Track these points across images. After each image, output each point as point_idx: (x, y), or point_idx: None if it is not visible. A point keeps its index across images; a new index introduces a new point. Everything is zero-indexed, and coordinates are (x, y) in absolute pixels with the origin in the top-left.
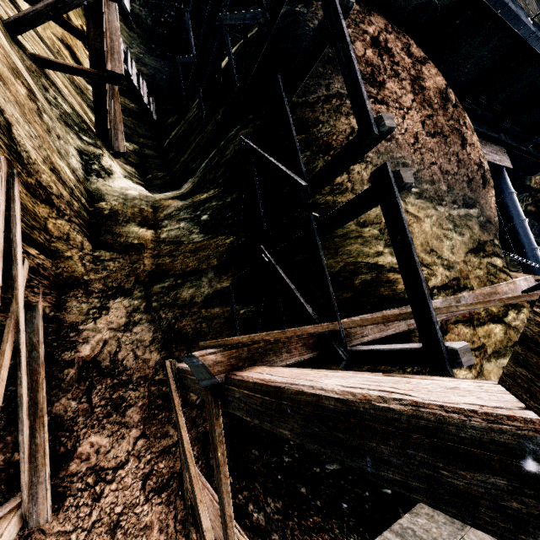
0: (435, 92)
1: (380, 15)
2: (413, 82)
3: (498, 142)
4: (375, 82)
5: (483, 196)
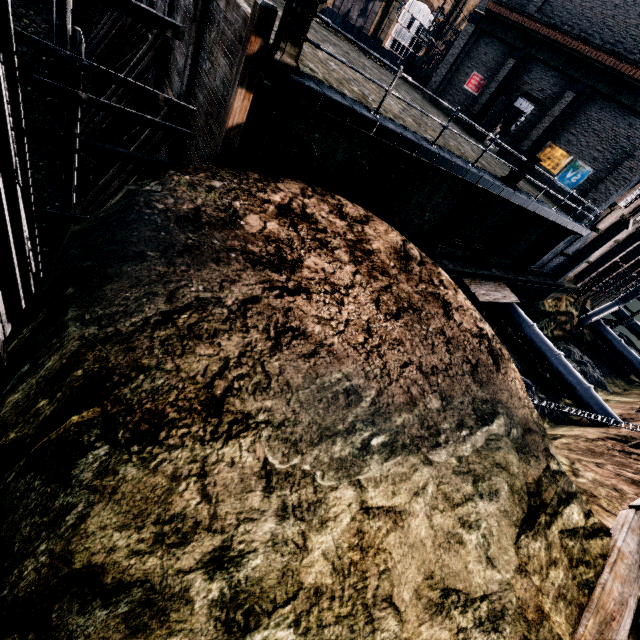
0: (389, 253)
1: (296, 180)
2: (351, 248)
3: (493, 278)
4: (284, 262)
5: (501, 385)
